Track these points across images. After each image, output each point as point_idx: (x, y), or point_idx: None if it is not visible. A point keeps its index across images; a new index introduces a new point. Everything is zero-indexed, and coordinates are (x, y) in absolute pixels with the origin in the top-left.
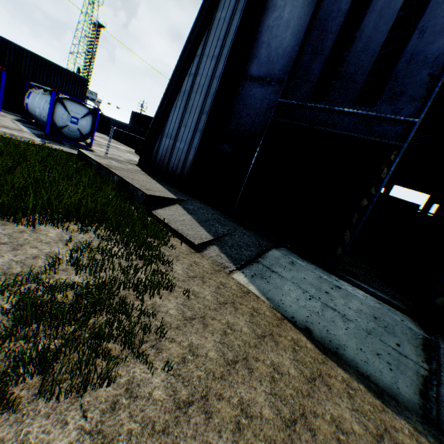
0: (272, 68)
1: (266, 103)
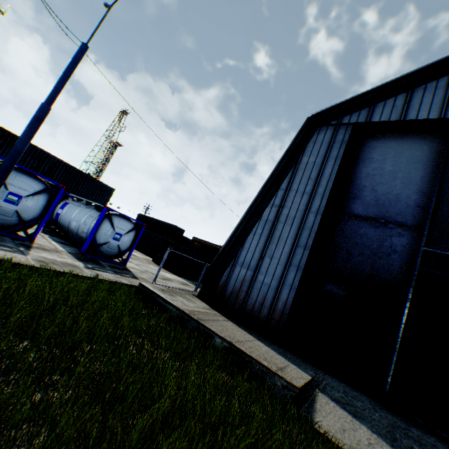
0: (384, 210)
1: (387, 244)
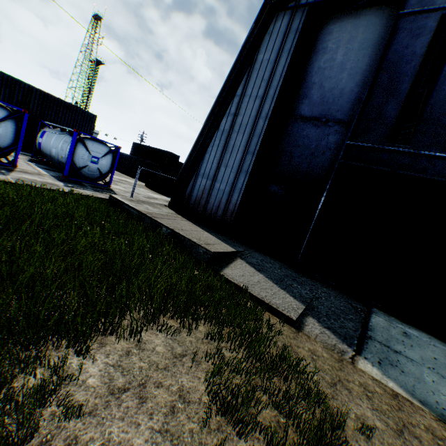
0: (327, 108)
1: (324, 143)
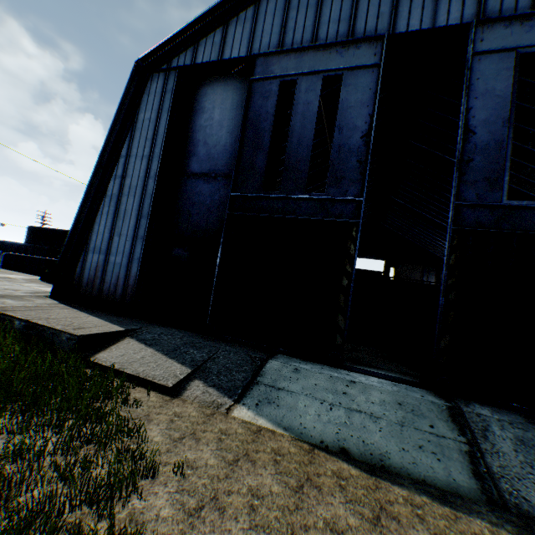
0: (214, 164)
1: (217, 198)
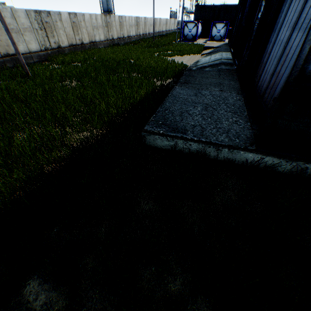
0: None
1: None
